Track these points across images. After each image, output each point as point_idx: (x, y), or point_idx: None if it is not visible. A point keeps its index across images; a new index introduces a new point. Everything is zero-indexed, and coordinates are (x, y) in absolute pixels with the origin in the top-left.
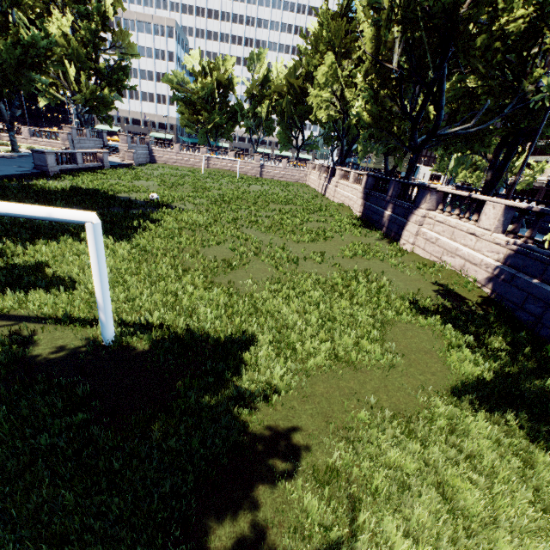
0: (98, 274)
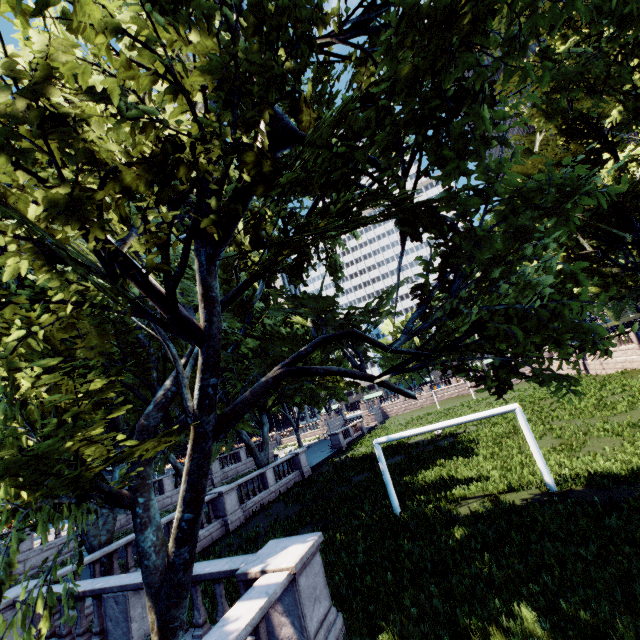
0: (531, 438)
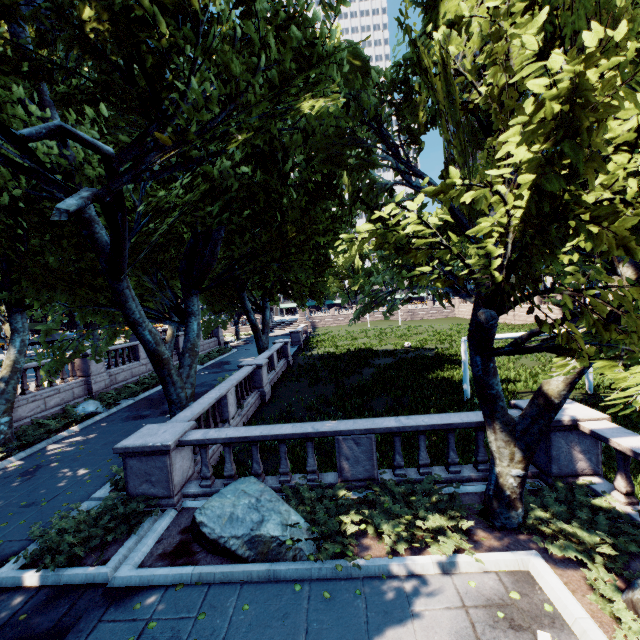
0: None
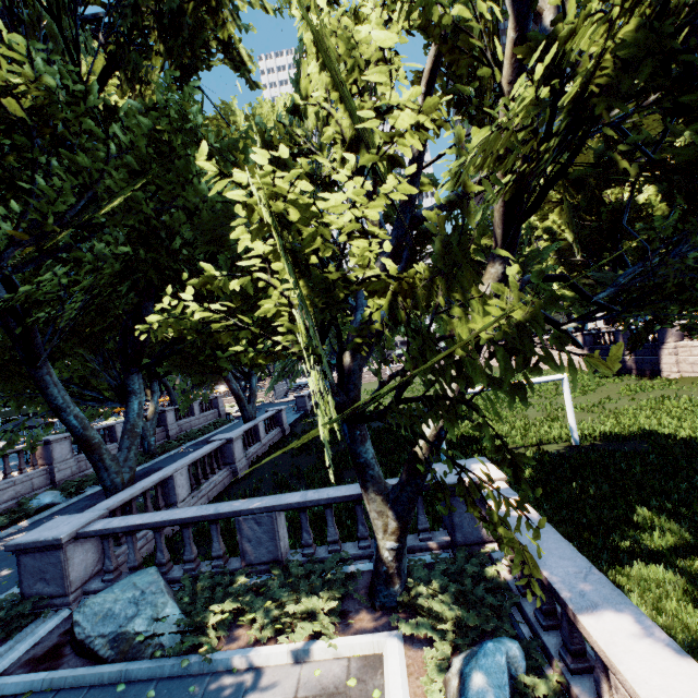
0: (570, 403)
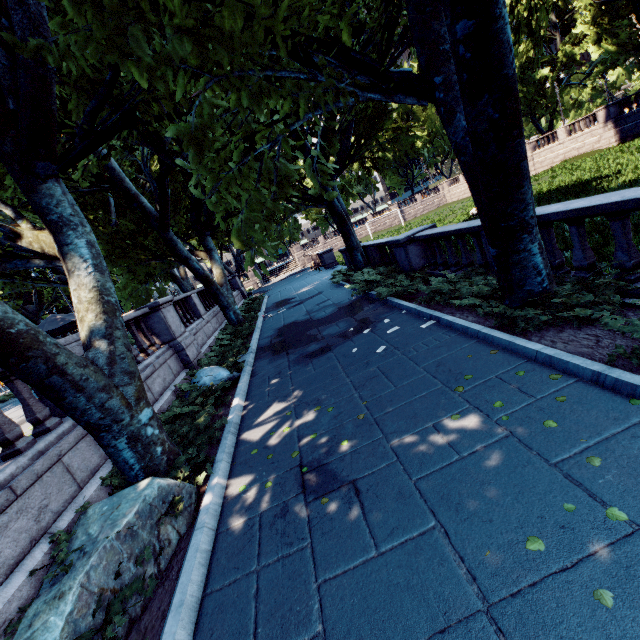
0: None
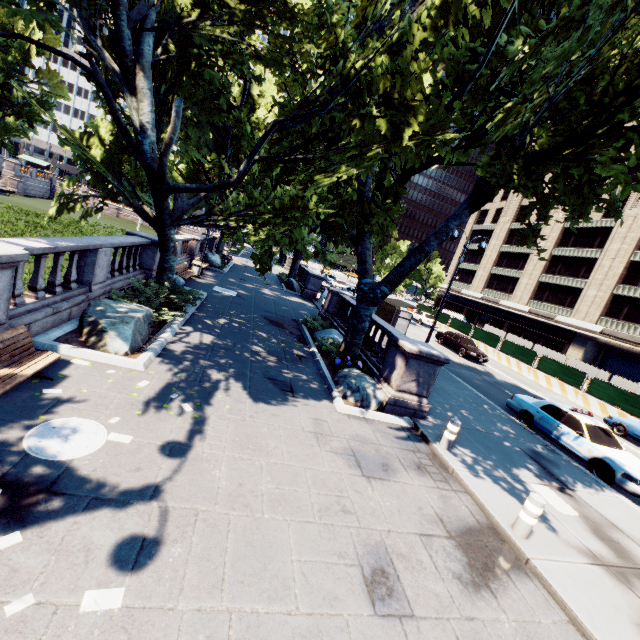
0: None
